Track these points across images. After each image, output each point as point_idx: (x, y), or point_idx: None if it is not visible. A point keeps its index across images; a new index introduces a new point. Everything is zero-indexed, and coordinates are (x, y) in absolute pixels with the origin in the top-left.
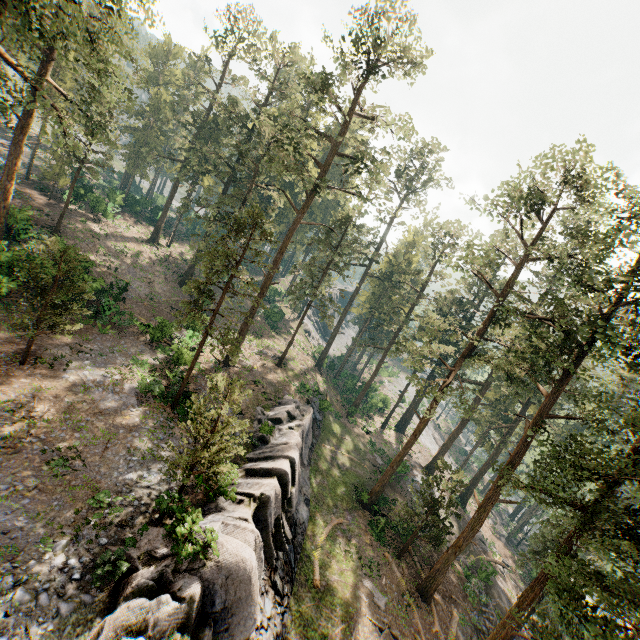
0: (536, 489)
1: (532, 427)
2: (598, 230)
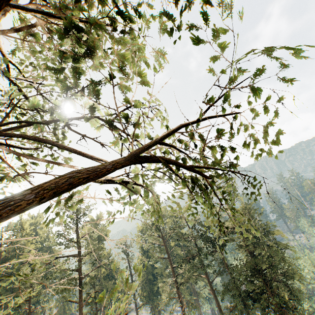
0: (237, 311)
1: (212, 290)
2: (177, 225)
